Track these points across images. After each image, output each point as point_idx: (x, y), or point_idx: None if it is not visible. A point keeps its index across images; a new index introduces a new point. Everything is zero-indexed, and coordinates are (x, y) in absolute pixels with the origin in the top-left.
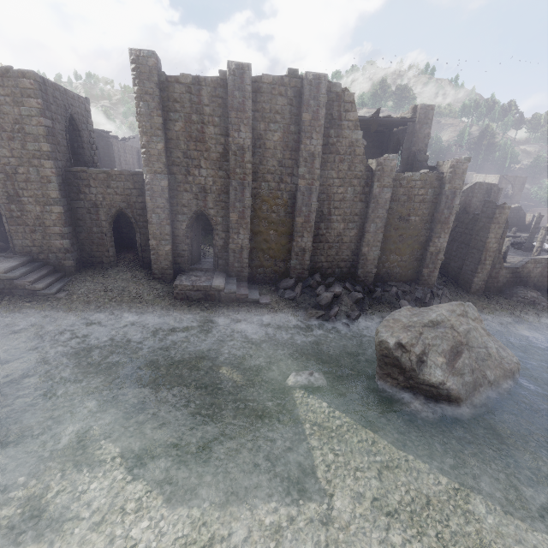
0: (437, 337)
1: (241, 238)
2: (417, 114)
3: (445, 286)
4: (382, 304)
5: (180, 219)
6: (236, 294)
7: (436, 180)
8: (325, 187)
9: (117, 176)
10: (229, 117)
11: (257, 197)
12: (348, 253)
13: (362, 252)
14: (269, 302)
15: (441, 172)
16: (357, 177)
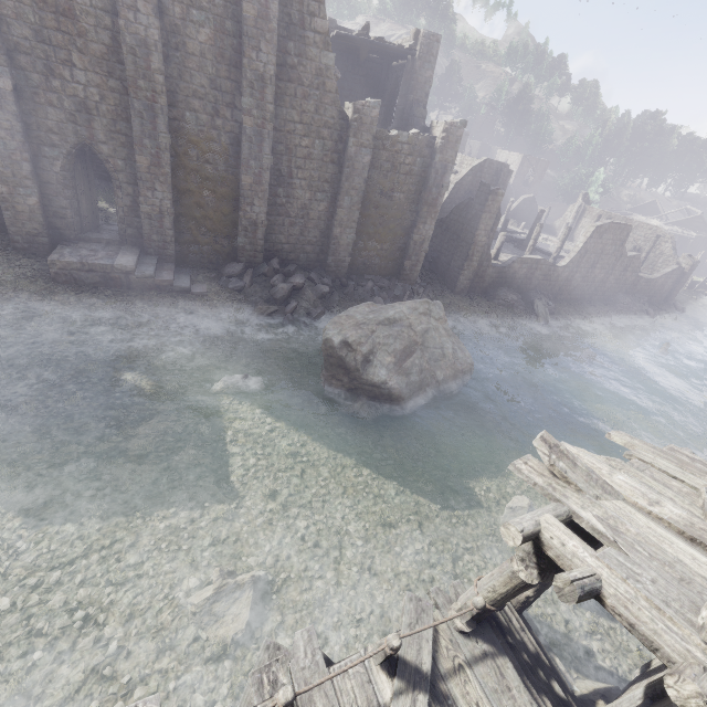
0: (391, 336)
1: (159, 197)
2: (419, 44)
3: (430, 284)
4: (354, 301)
5: (48, 154)
6: (155, 279)
7: (426, 146)
8: (284, 134)
9: None
10: None
11: (179, 134)
12: (317, 233)
13: (333, 234)
14: (205, 293)
15: (433, 136)
16: (328, 126)
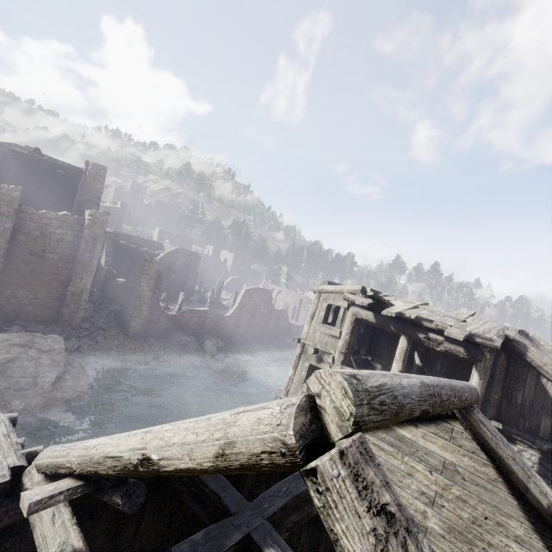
0: None
1: None
2: (89, 168)
3: (105, 330)
4: None
5: None
6: None
7: (76, 223)
8: None
9: None
10: None
11: None
12: None
13: None
14: None
15: (82, 218)
16: None
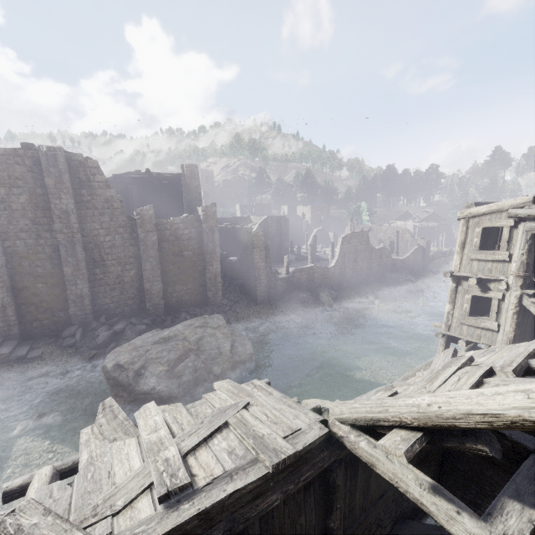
0: (165, 350)
1: (1, 297)
2: (185, 171)
3: (239, 302)
4: None
5: None
6: None
7: (195, 221)
8: (91, 237)
9: None
10: None
11: (13, 255)
12: (134, 290)
13: (145, 288)
14: (39, 355)
15: (198, 215)
16: (122, 226)
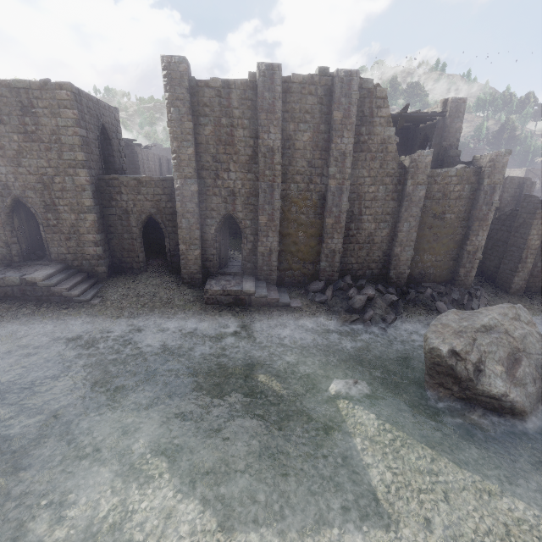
0: (493, 344)
1: (270, 241)
2: (448, 108)
3: (482, 286)
4: (417, 306)
5: (209, 223)
6: (267, 298)
7: (473, 175)
8: (356, 186)
9: (147, 183)
10: (259, 119)
11: (286, 199)
12: (380, 253)
13: (394, 252)
14: (300, 306)
15: (479, 167)
16: (389, 175)
